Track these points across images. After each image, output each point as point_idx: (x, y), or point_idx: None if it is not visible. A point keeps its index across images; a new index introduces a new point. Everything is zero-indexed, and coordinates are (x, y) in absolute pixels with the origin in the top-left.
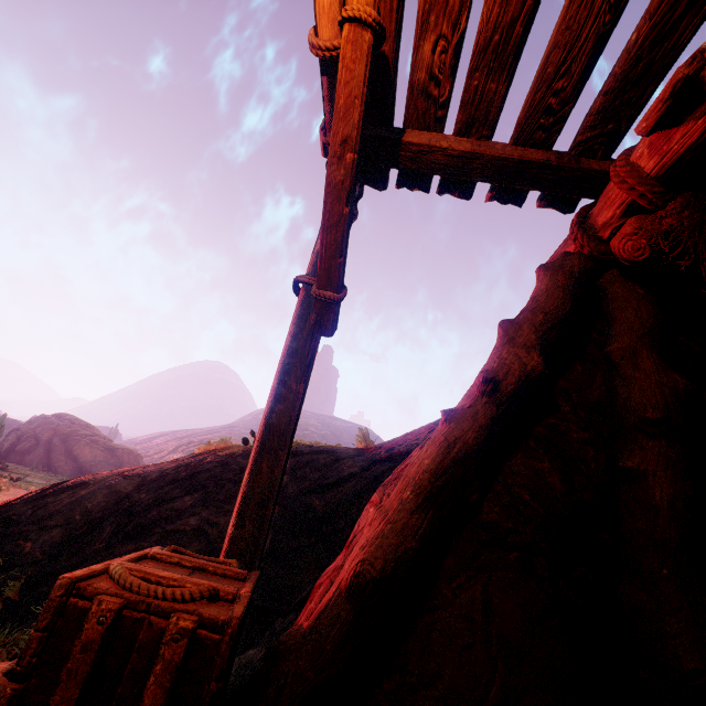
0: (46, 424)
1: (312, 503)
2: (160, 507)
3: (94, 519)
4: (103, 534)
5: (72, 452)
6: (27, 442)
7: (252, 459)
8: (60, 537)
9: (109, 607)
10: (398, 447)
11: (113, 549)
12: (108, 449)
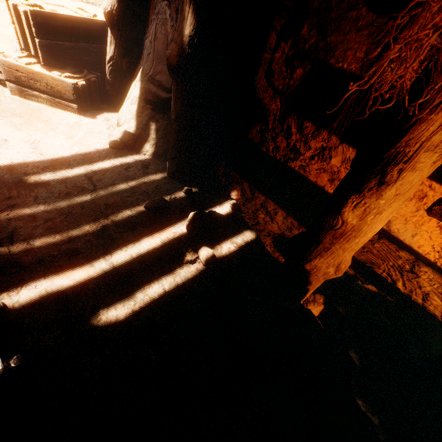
0: None
1: None
2: None
3: None
4: None
5: None
6: None
7: None
8: None
9: (11, 4)
10: None
11: None
12: None
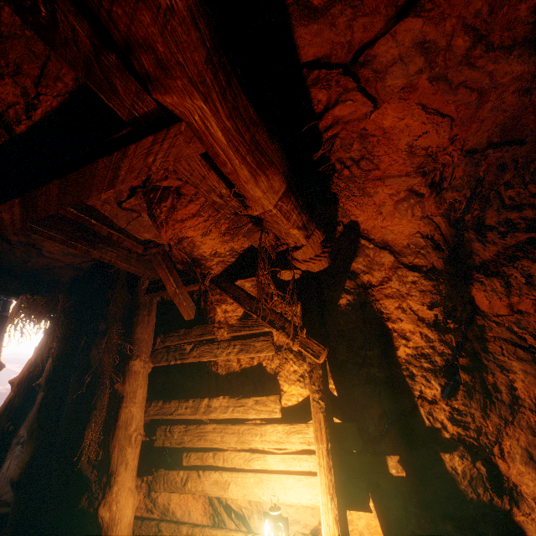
0: None
1: None
2: None
3: None
4: None
5: None
6: None
7: None
8: None
9: None
10: None
11: None
12: None
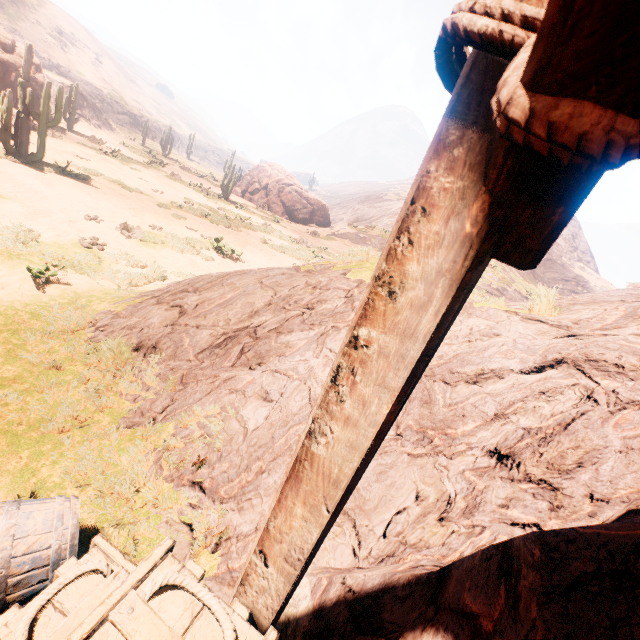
0: (263, 172)
1: (432, 396)
2: (278, 338)
3: (229, 331)
4: (231, 352)
5: (280, 198)
6: (253, 186)
7: (280, 489)
8: (205, 342)
9: None
10: (604, 346)
11: (235, 373)
12: (304, 198)
